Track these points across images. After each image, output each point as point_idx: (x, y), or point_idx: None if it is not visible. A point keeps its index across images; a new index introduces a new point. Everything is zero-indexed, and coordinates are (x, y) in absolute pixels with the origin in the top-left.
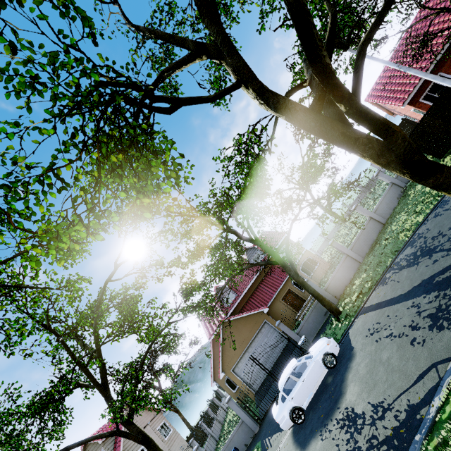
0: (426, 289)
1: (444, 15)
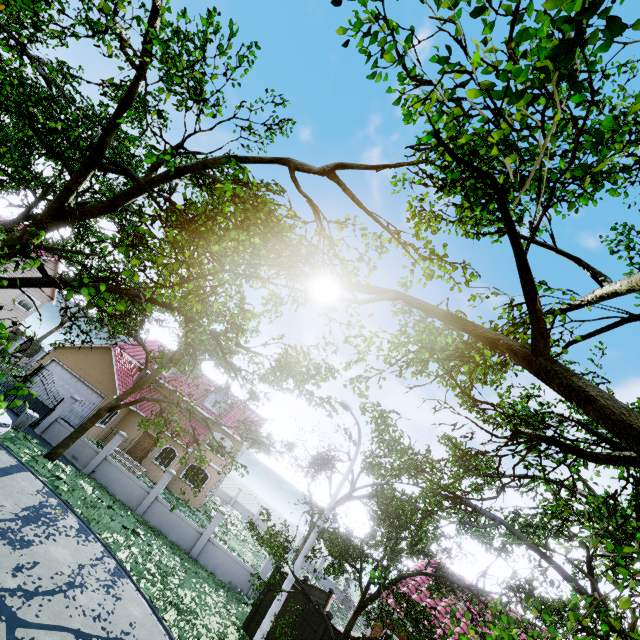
0: None
1: None
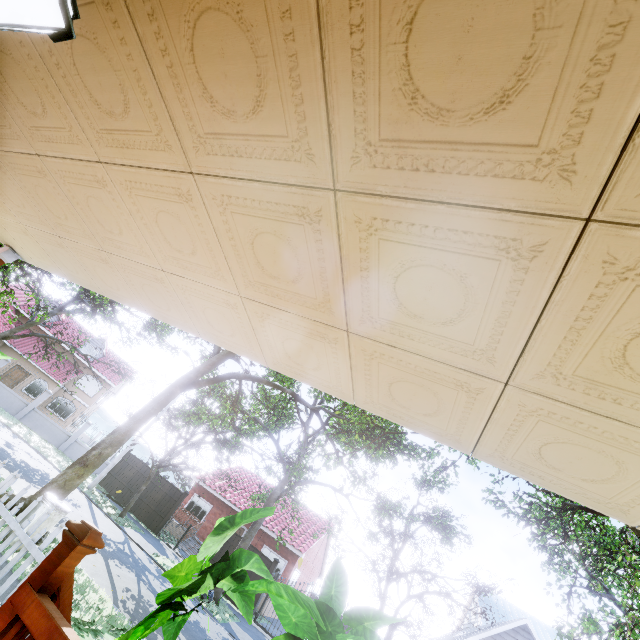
0: None
1: None
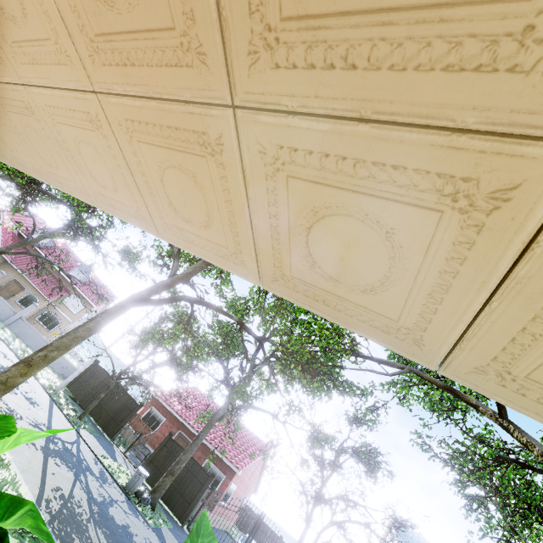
0: None
1: (216, 427)
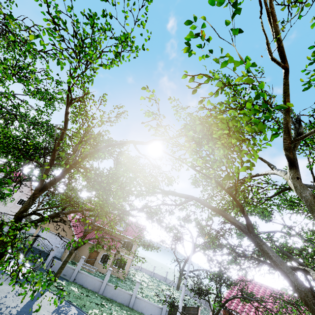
0: (22, 311)
1: None
